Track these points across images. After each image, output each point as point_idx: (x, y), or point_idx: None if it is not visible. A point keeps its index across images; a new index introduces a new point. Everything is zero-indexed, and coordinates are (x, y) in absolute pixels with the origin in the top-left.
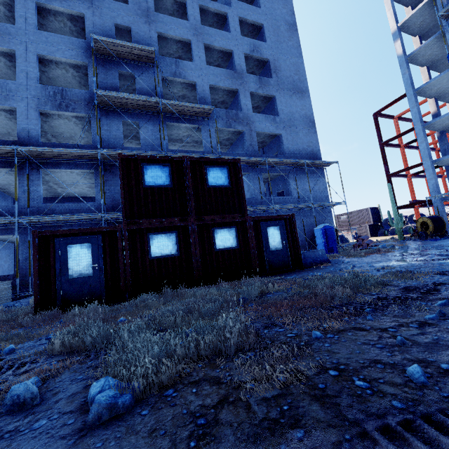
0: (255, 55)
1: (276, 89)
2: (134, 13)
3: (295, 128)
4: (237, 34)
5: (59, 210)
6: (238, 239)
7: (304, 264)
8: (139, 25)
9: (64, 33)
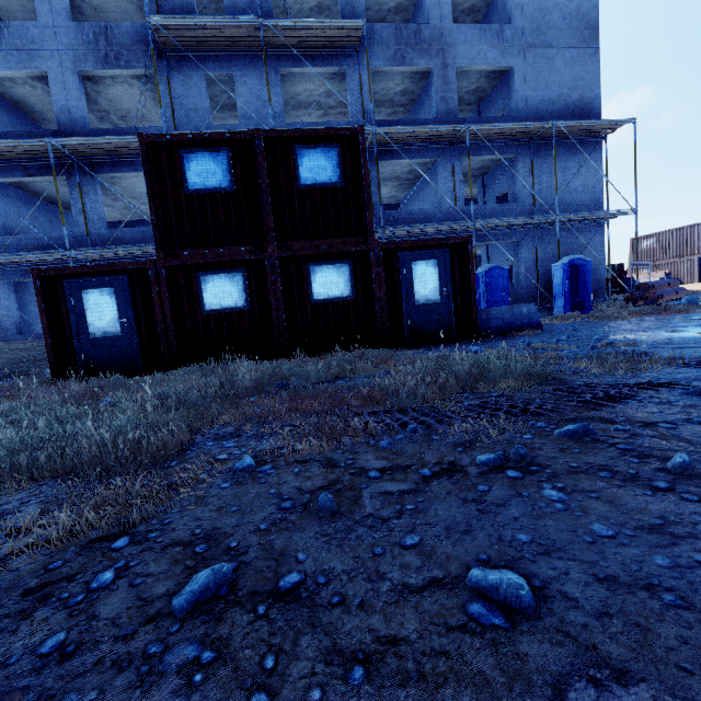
0: None
1: None
2: None
3: (546, 48)
4: None
5: (130, 239)
6: (353, 283)
7: (485, 329)
8: None
9: None
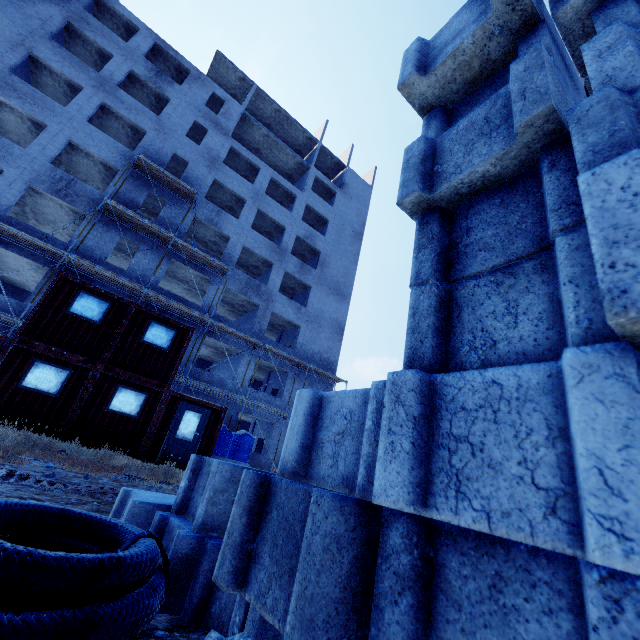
0: (307, 242)
1: (315, 281)
2: (200, 154)
3: (319, 326)
4: (298, 217)
5: None
6: (142, 408)
7: None
8: (199, 165)
9: (119, 133)
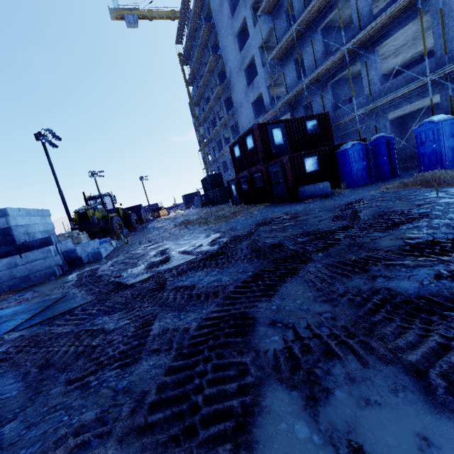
0: None
1: None
2: None
3: None
4: None
5: None
6: (262, 180)
7: (301, 197)
8: None
9: None
